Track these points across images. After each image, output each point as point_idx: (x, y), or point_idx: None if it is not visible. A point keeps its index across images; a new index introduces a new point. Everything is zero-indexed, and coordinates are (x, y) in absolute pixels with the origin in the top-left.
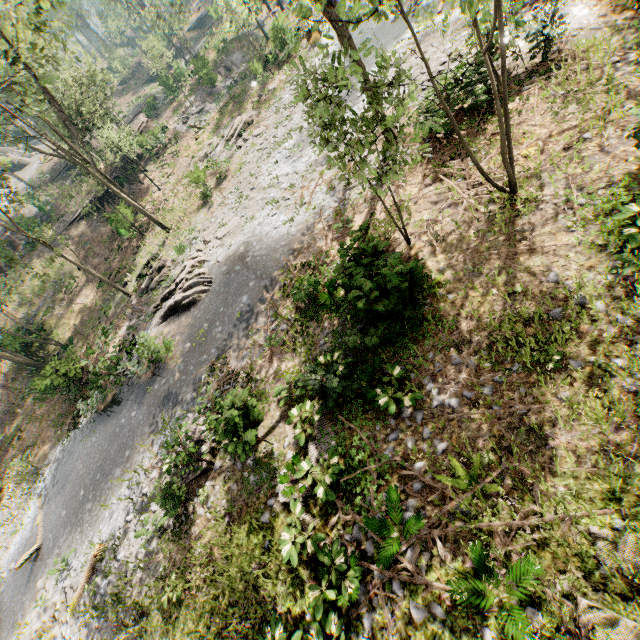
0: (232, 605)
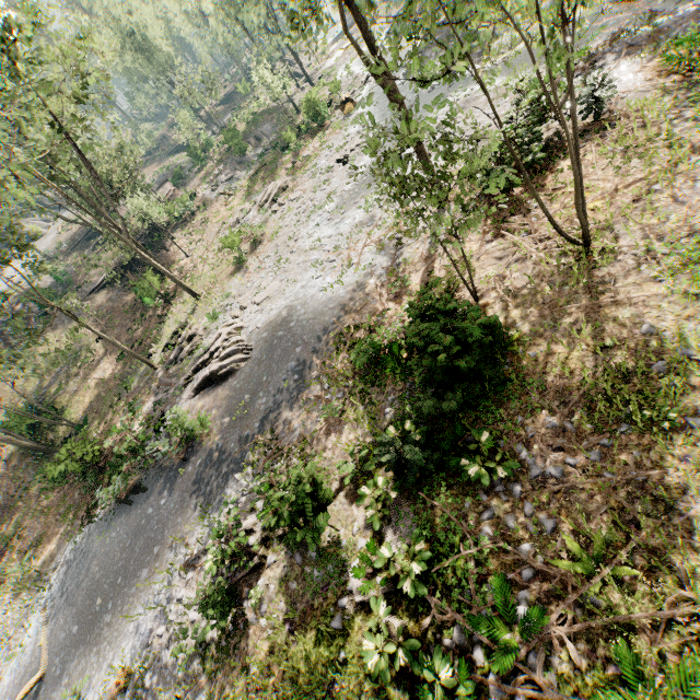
0: None
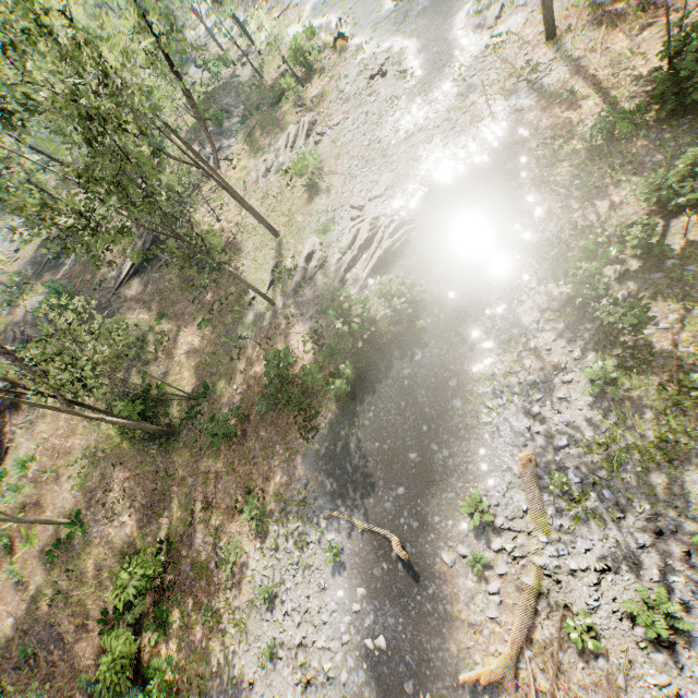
0: None
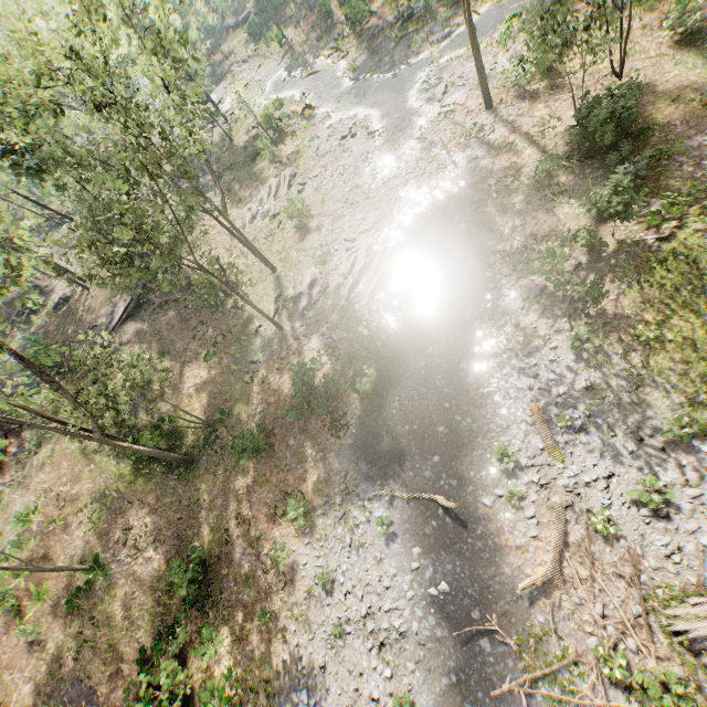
0: (701, 292)
